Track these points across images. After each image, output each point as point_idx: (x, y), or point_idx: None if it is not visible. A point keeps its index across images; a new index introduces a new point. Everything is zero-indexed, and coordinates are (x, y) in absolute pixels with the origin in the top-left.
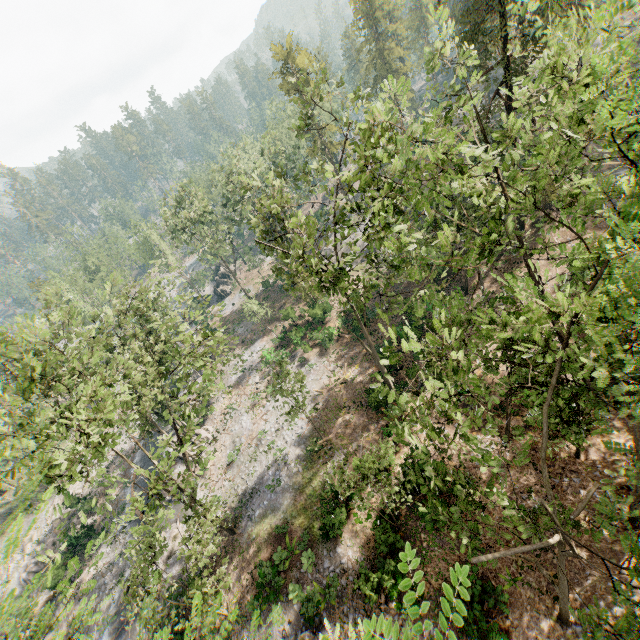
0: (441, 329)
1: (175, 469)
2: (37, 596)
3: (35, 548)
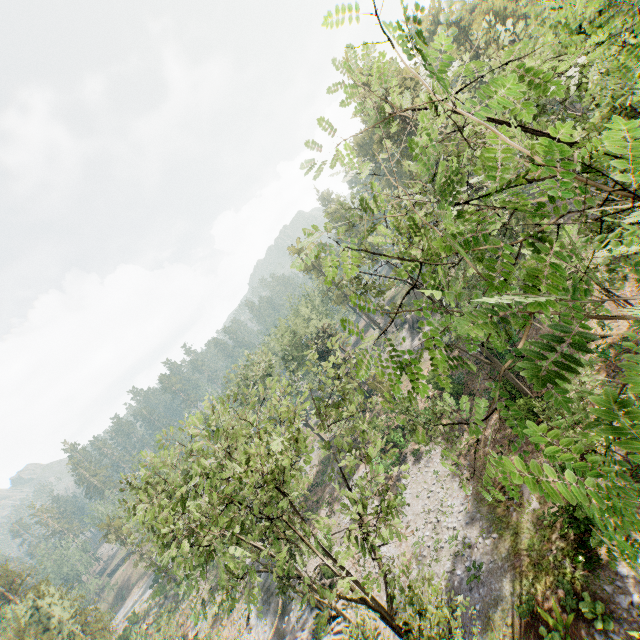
0: None
1: None
2: None
3: None
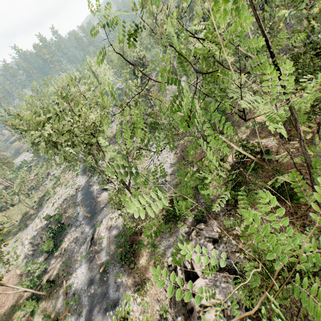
0: None
1: (103, 194)
2: (38, 259)
3: (30, 241)
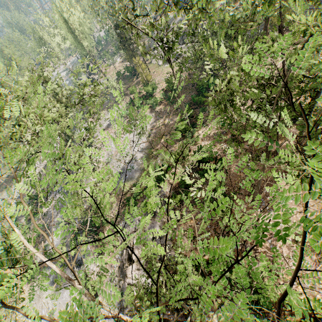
0: (238, 47)
1: None
2: (22, 218)
3: (15, 202)
